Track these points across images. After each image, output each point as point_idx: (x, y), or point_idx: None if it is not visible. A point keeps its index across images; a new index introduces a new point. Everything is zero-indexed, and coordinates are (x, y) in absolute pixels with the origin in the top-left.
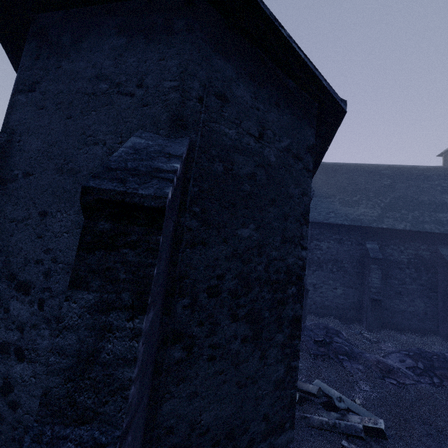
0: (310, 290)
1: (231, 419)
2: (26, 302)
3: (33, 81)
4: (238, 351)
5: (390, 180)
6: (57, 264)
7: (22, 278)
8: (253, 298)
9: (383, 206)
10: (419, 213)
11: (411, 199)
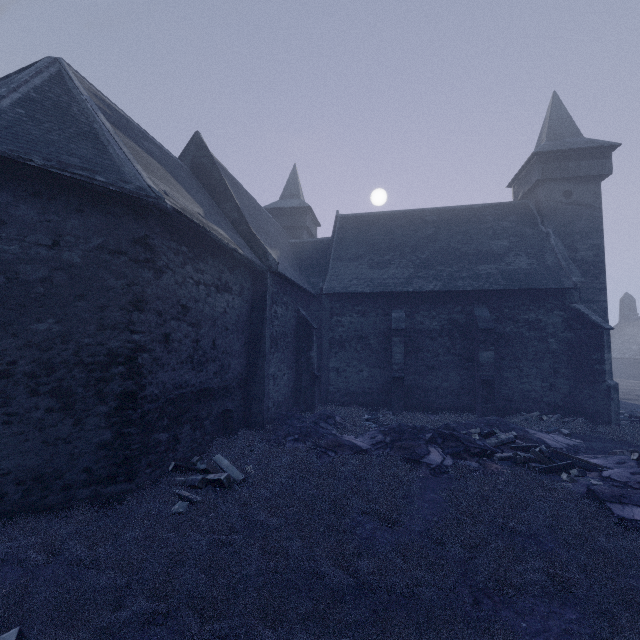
0: (333, 376)
1: (38, 468)
2: None
3: None
4: (42, 418)
5: (434, 229)
6: None
7: None
8: (58, 378)
9: (418, 263)
10: (458, 268)
11: (454, 250)
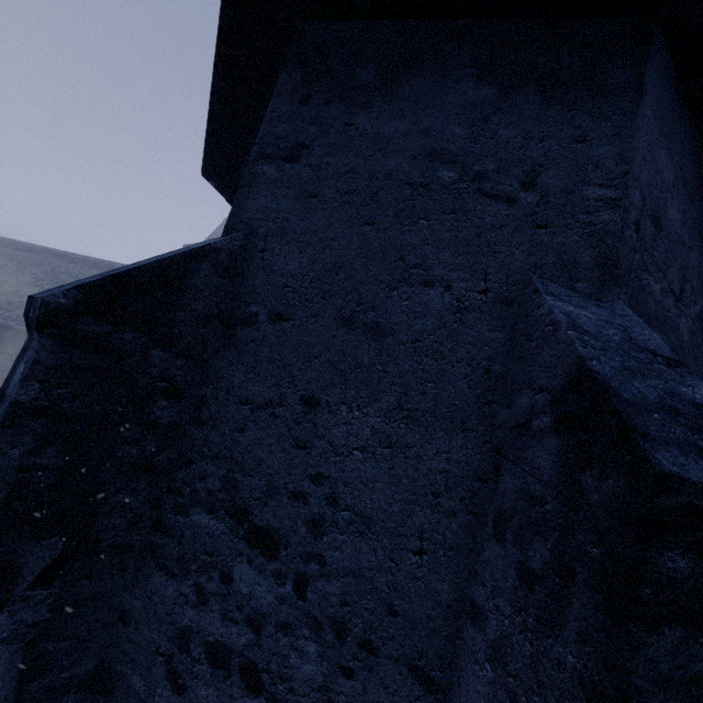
0: None
1: None
2: (268, 573)
3: (294, 142)
4: None
5: None
6: (337, 509)
7: (261, 522)
8: None
9: None
10: None
11: None
